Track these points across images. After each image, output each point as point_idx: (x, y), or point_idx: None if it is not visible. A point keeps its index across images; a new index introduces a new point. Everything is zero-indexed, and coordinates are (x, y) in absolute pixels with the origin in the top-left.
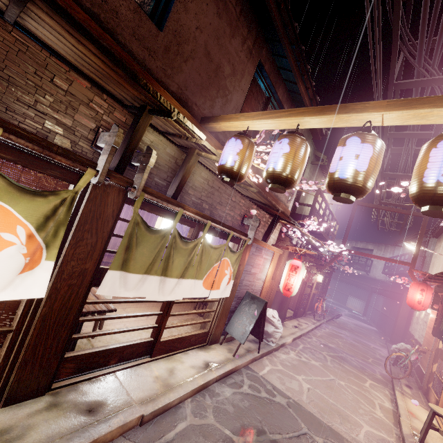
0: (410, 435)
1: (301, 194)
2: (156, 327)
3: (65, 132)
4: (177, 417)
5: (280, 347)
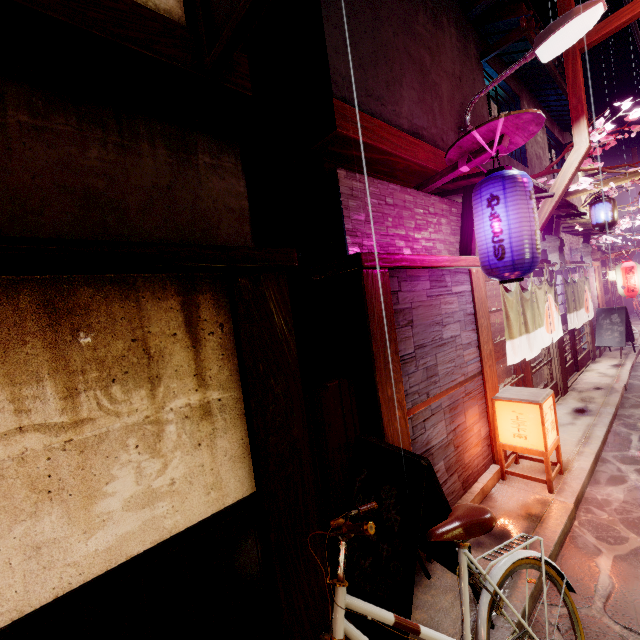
0: None
1: None
2: (571, 351)
3: None
4: (637, 385)
5: None
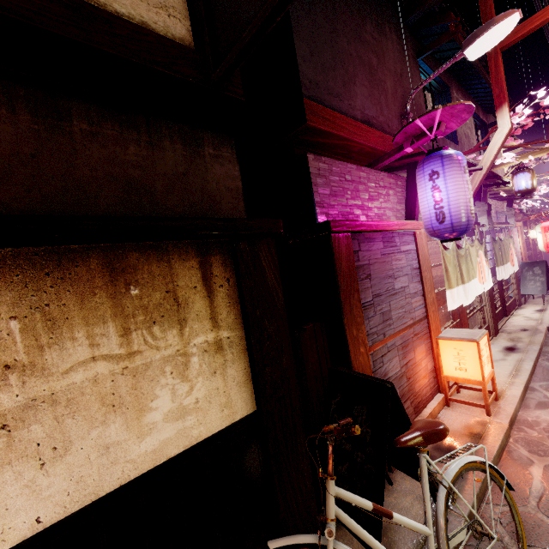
0: None
1: None
2: (500, 299)
3: None
4: None
5: None
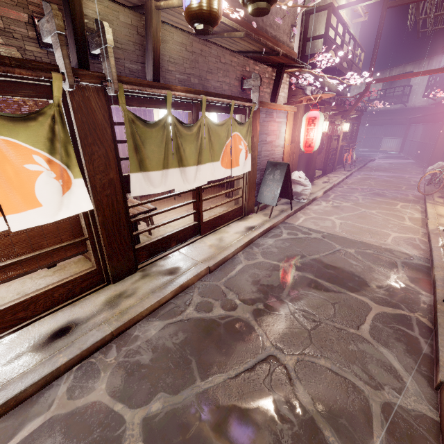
0: (435, 230)
1: (309, 25)
2: (195, 212)
3: (4, 39)
4: (234, 263)
5: (312, 202)
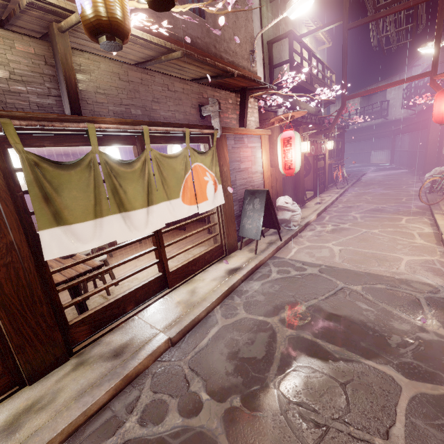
0: None
1: (273, 54)
2: (158, 262)
3: None
4: (208, 325)
5: (305, 227)
